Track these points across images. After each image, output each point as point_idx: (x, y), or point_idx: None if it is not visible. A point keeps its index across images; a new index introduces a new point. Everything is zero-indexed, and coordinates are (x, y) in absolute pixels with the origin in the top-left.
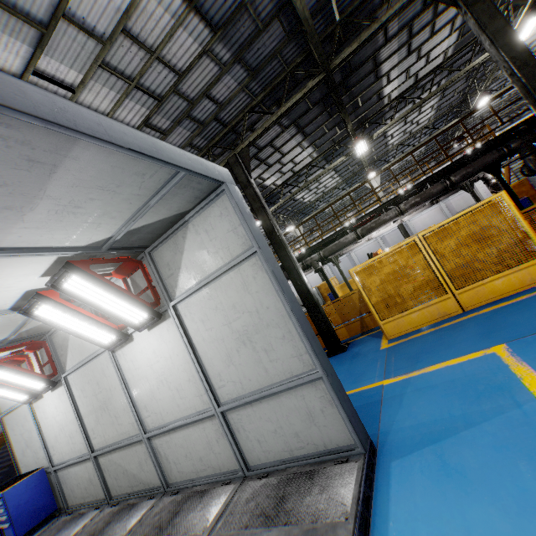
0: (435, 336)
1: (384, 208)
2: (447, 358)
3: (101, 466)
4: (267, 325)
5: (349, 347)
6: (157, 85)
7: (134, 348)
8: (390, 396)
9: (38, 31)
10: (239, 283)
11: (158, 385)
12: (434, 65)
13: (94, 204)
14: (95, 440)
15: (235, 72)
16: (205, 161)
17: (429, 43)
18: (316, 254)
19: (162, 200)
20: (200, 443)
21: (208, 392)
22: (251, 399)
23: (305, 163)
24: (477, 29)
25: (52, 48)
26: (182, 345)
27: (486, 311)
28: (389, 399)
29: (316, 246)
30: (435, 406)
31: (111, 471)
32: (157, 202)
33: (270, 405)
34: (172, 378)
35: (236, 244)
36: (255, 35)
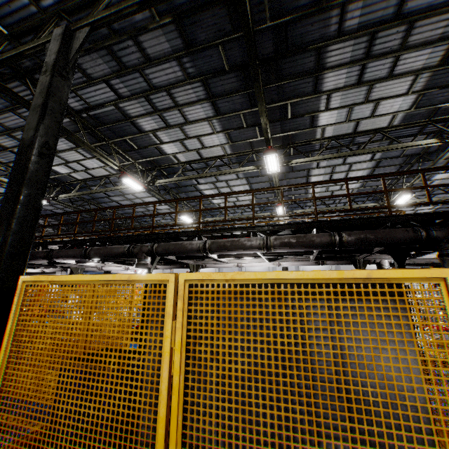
0: None
1: (254, 232)
2: None
3: None
4: None
5: None
6: None
7: None
8: None
9: None
10: None
11: None
12: (377, 125)
13: None
14: None
15: None
16: None
17: (383, 86)
18: (151, 244)
19: None
20: None
21: None
22: None
23: (216, 153)
24: None
25: None
26: None
27: None
28: None
29: (160, 236)
30: None
31: None
32: None
33: None
34: None
35: None
36: None
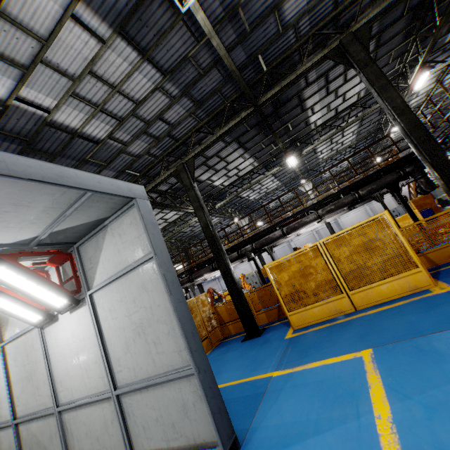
0: (327, 332)
1: (306, 212)
2: (327, 357)
3: (21, 434)
4: (157, 320)
5: (264, 333)
6: (119, 109)
7: (58, 328)
8: (273, 389)
9: (21, 70)
10: (140, 281)
11: (72, 363)
12: (350, 102)
13: (11, 215)
14: (19, 407)
15: (183, 103)
16: (118, 181)
17: (343, 87)
18: (250, 245)
19: (78, 210)
20: (99, 422)
21: (108, 375)
22: (140, 387)
23: (248, 170)
24: (368, 84)
25: (32, 82)
26: (94, 330)
27: (371, 312)
28: (270, 393)
29: (251, 239)
30: (300, 406)
31: (28, 439)
32: (72, 212)
33: (155, 394)
34: (84, 358)
35: (140, 249)
36: (197, 78)
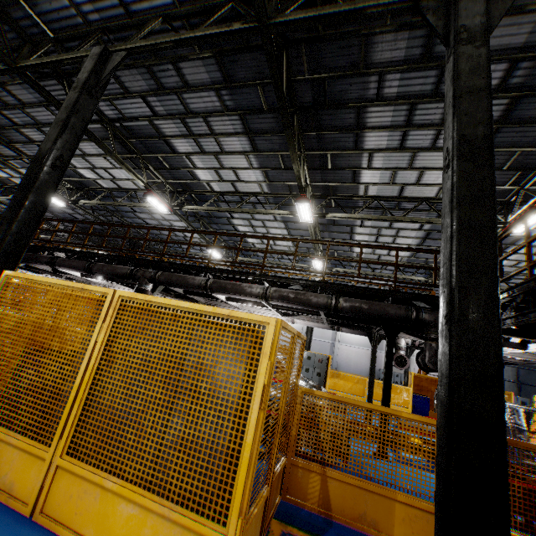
0: None
1: (260, 280)
2: None
3: None
4: None
5: None
6: None
7: None
8: None
9: None
10: None
11: None
12: (424, 194)
13: None
14: None
15: None
16: None
17: (427, 156)
18: (155, 271)
19: None
20: None
21: None
22: None
23: (252, 189)
24: (450, 80)
25: None
26: None
27: None
28: None
29: (168, 265)
30: None
31: None
32: None
33: None
34: None
35: None
36: None
